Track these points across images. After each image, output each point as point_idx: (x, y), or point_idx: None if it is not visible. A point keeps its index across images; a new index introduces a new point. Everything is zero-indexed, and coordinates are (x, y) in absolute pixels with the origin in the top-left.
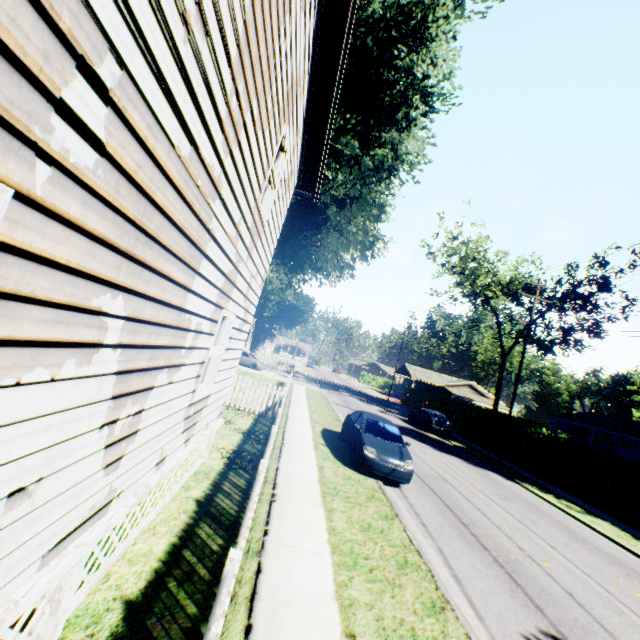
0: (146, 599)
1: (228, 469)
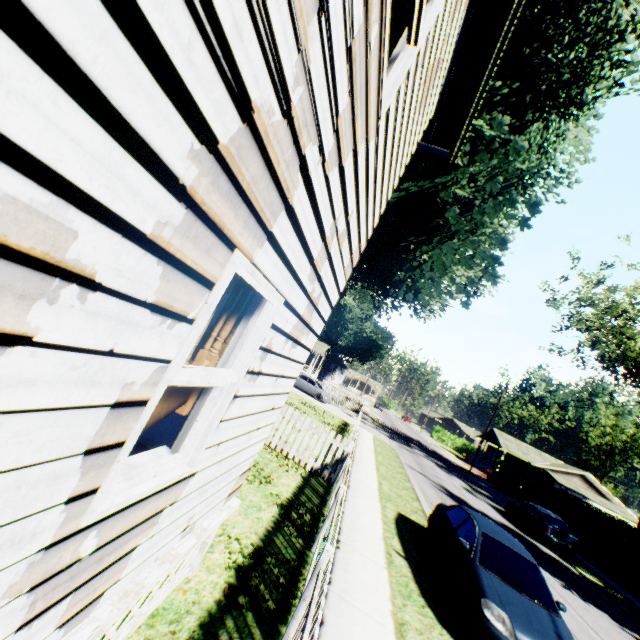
0: None
1: (226, 607)
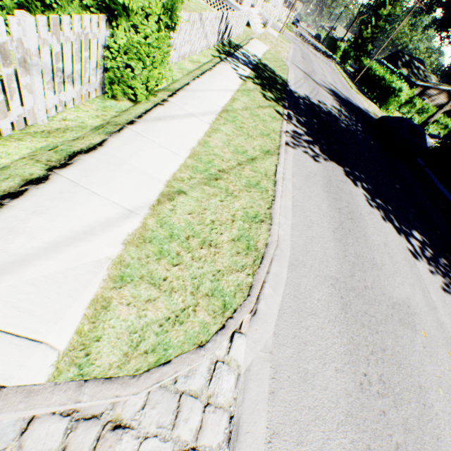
0: None
1: None
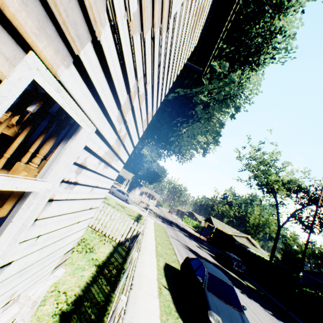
0: None
1: None
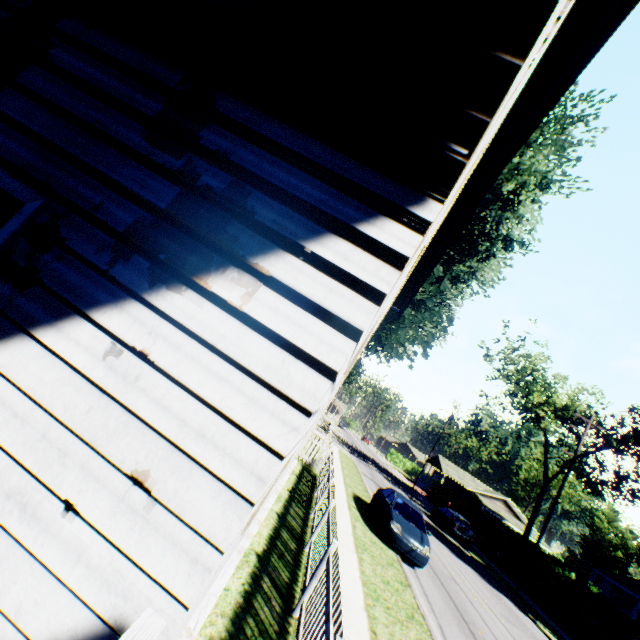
0: (265, 556)
1: (291, 499)
